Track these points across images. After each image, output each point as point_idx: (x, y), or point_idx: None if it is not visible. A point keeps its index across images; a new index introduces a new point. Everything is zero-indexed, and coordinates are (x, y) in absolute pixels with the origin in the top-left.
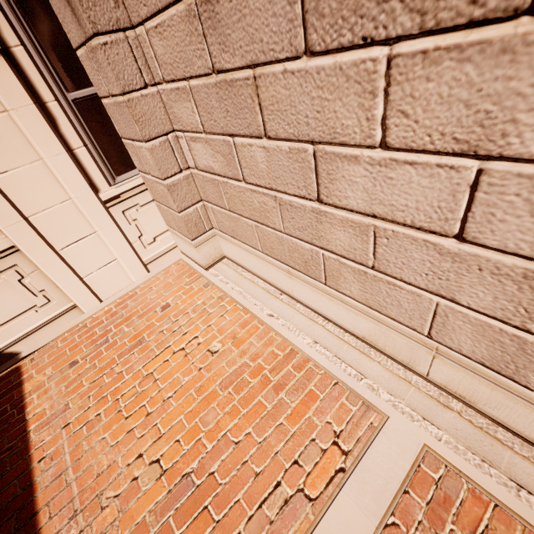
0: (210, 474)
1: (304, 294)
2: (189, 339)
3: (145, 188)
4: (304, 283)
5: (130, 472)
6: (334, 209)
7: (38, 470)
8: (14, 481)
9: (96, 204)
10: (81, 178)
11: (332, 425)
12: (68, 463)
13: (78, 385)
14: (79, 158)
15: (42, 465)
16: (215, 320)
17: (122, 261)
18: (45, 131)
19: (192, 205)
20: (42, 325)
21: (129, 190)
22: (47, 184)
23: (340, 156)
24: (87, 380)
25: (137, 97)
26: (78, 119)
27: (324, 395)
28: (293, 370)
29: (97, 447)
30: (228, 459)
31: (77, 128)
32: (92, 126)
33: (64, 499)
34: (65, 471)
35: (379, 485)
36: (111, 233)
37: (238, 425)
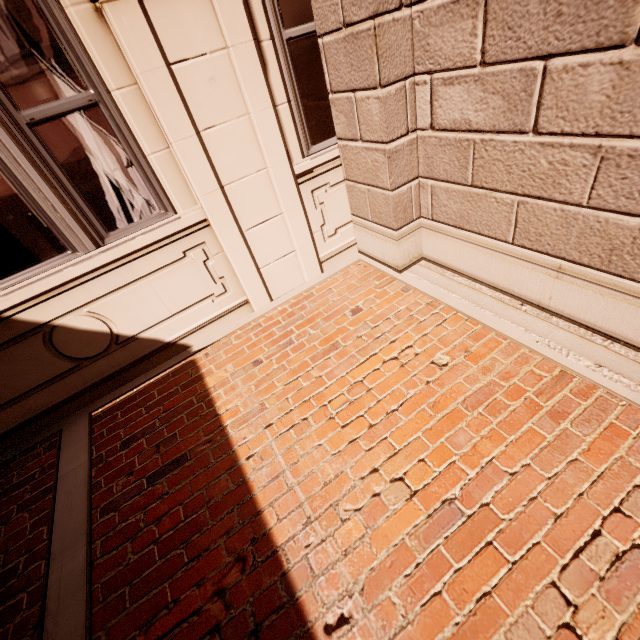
0: (483, 505)
1: (576, 301)
2: (401, 348)
3: (339, 163)
4: (586, 284)
5: (367, 487)
6: None
7: (249, 467)
8: (224, 475)
9: (288, 178)
10: (280, 142)
11: None
12: (283, 465)
13: (270, 385)
14: (280, 118)
15: (252, 463)
16: (431, 329)
17: (299, 254)
18: (257, 77)
19: (407, 182)
20: (214, 319)
21: (323, 164)
22: (247, 147)
23: None
24: (279, 381)
25: (388, 21)
26: (287, 66)
27: (639, 433)
28: (573, 396)
29: (314, 453)
30: (504, 491)
31: (284, 78)
32: (299, 76)
33: (290, 503)
34: (282, 474)
35: None
36: (296, 217)
37: (506, 453)
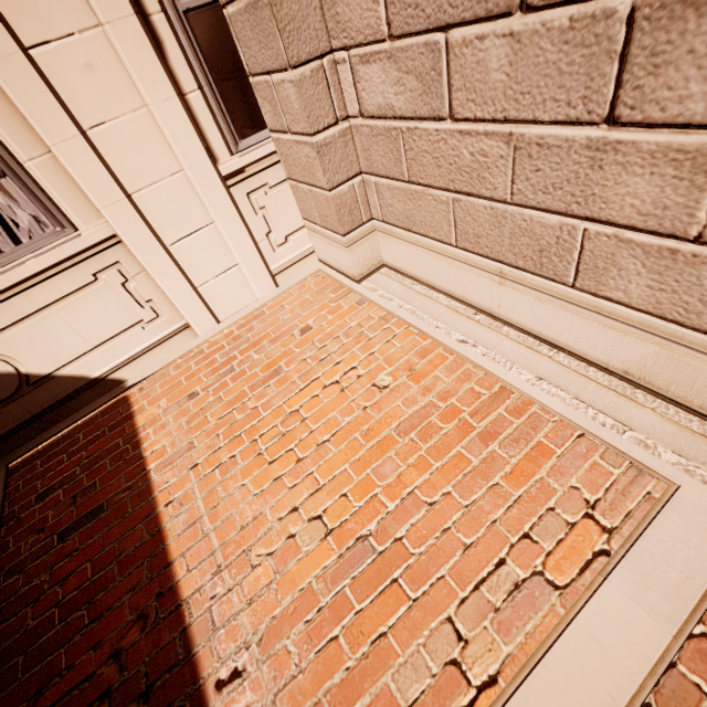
0: (396, 540)
1: (521, 309)
2: (345, 370)
3: (277, 159)
4: (526, 289)
5: (284, 528)
6: (641, 133)
7: (166, 515)
8: (139, 525)
9: (214, 181)
10: (195, 138)
11: (581, 492)
12: (202, 510)
13: (202, 420)
14: (192, 109)
15: (171, 510)
16: (379, 347)
17: (244, 268)
18: (150, 60)
19: (347, 180)
20: (149, 348)
21: (257, 162)
22: (153, 146)
23: (700, 2)
24: (212, 416)
25: None
26: (190, 45)
27: (563, 451)
28: (507, 414)
29: (236, 495)
30: (420, 523)
31: (189, 60)
32: (209, 57)
33: (203, 551)
34: (200, 520)
35: (672, 579)
36: (232, 225)
37: (430, 481)
